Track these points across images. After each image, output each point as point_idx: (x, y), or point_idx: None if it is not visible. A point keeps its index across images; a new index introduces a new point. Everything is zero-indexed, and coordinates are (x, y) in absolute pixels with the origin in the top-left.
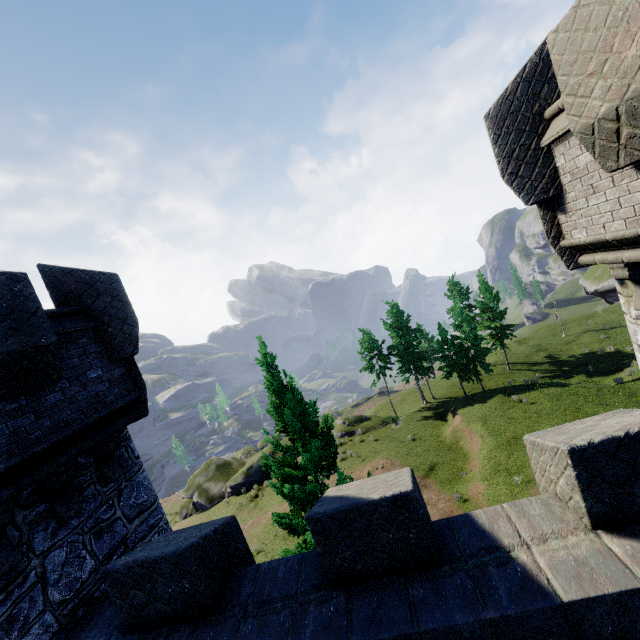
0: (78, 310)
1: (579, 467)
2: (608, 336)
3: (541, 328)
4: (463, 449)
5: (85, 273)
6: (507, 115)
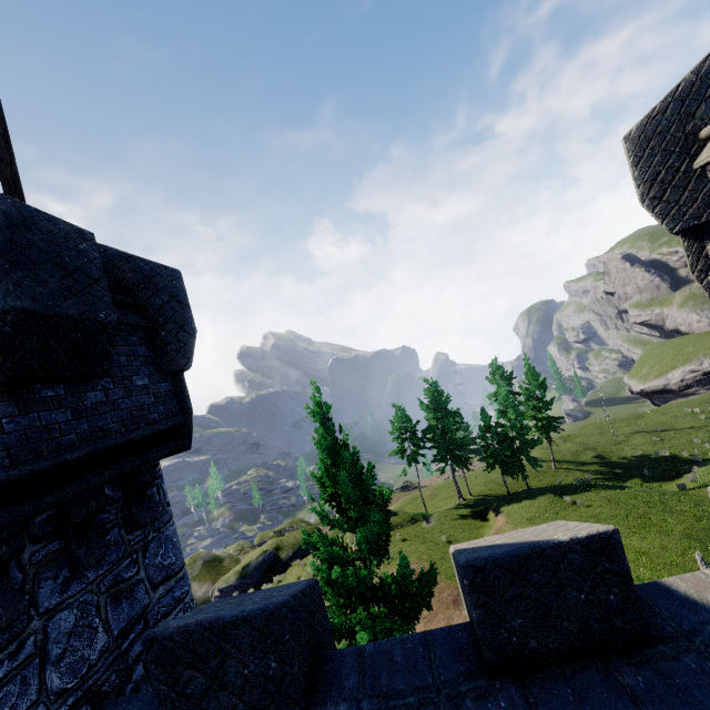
0: (131, 302)
1: None
2: (661, 439)
3: (587, 425)
4: None
5: (144, 262)
6: (652, 136)
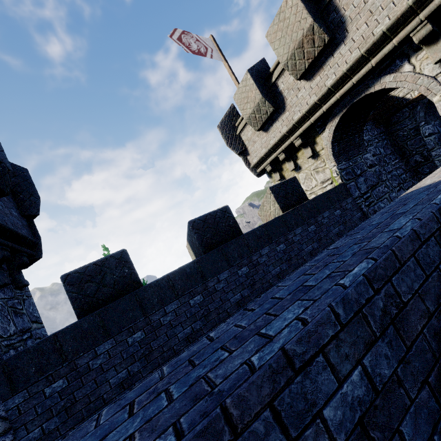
0: None
1: (273, 192)
2: None
3: None
4: None
5: None
6: (224, 126)
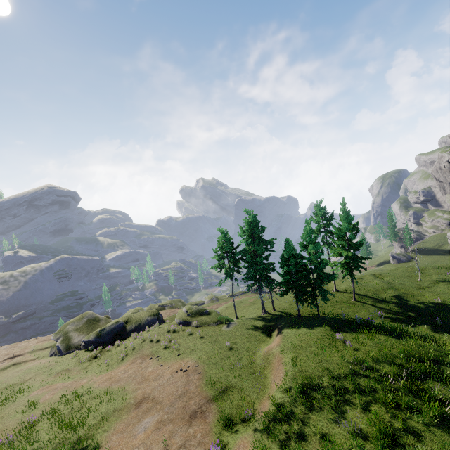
0: None
1: None
2: None
3: (399, 268)
4: (266, 378)
5: None
6: None
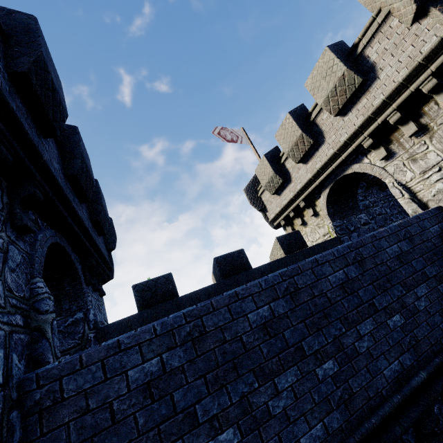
0: None
1: (279, 241)
2: None
3: None
4: None
5: None
6: (249, 189)
